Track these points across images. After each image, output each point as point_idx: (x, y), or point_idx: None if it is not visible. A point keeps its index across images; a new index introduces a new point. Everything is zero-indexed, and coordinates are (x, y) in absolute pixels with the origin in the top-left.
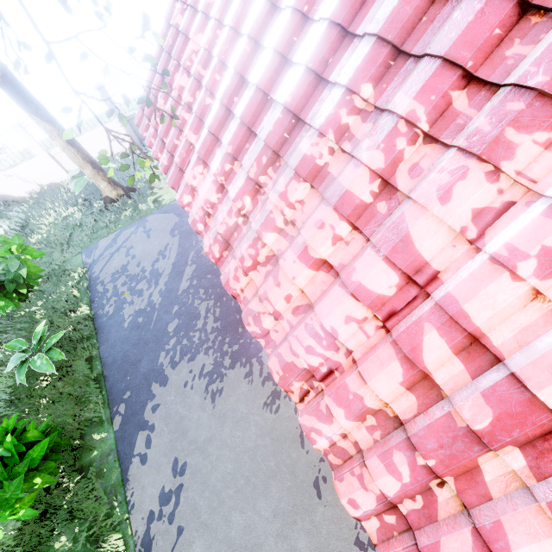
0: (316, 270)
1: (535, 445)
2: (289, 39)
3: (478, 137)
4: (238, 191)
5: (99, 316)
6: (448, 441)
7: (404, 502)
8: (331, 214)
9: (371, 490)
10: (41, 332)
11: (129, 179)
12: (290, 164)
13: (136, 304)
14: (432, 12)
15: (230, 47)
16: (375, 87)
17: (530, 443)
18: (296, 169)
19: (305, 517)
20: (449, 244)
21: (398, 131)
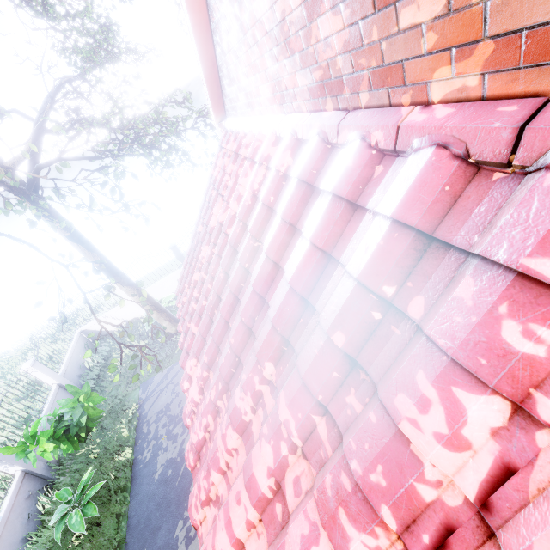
0: None
1: None
2: (238, 284)
3: (323, 497)
4: (205, 406)
5: (138, 461)
6: None
7: None
8: (245, 491)
9: None
10: (88, 478)
11: (136, 376)
12: (229, 407)
13: (169, 452)
14: (306, 316)
15: (217, 267)
16: (276, 366)
17: None
18: (230, 417)
19: None
20: None
21: (282, 433)
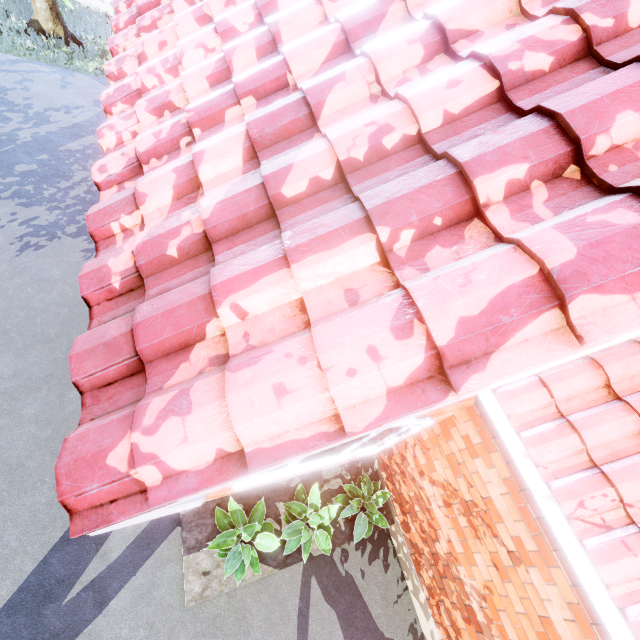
0: (201, 26)
1: (268, 99)
2: None
3: None
4: None
5: None
6: (212, 98)
7: (151, 163)
8: None
9: (127, 155)
10: None
11: None
12: None
13: None
14: None
15: None
16: None
17: (266, 98)
18: None
19: (56, 390)
20: (299, 2)
21: None
